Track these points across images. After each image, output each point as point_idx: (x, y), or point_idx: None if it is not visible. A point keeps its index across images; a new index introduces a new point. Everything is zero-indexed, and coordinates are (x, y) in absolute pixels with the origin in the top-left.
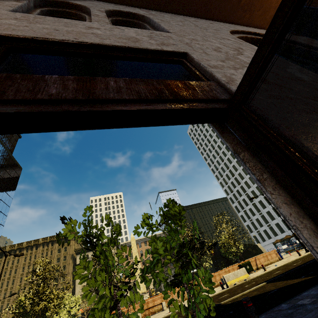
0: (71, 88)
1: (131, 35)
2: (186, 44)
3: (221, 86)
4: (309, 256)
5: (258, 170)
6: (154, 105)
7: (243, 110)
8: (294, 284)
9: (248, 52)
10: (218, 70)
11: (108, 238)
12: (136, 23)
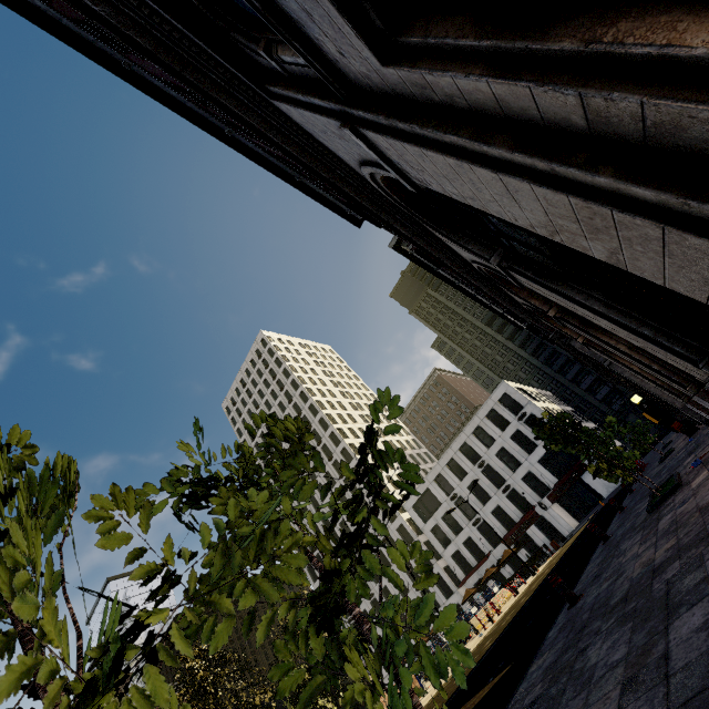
0: None
1: None
2: None
3: None
4: (473, 655)
5: (661, 29)
6: None
7: None
8: (485, 697)
9: None
10: None
11: (6, 518)
12: None
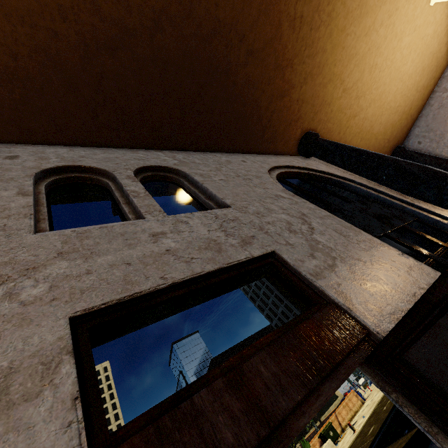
0: (239, 412)
1: (204, 235)
2: (262, 231)
3: (342, 311)
4: None
5: (423, 419)
6: (322, 391)
7: (399, 366)
8: None
9: (314, 220)
10: (324, 281)
11: None
12: (168, 176)
